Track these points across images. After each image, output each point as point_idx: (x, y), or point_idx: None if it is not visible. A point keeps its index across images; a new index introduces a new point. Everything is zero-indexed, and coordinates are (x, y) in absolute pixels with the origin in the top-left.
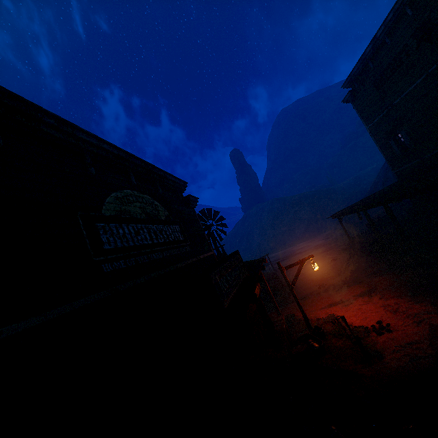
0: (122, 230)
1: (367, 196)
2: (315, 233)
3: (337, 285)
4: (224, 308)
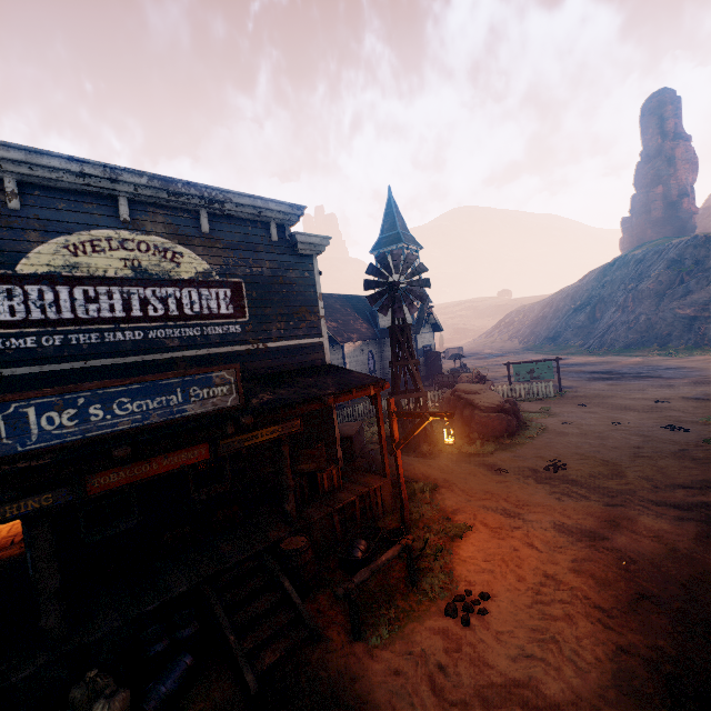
0: (53, 295)
1: None
2: None
3: (575, 481)
4: (5, 454)
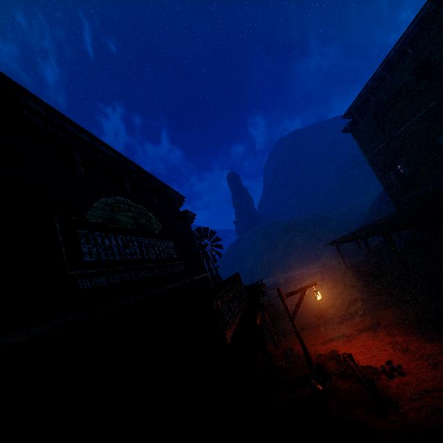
0: (108, 240)
1: (362, 226)
2: (310, 261)
3: (336, 316)
4: (226, 343)
